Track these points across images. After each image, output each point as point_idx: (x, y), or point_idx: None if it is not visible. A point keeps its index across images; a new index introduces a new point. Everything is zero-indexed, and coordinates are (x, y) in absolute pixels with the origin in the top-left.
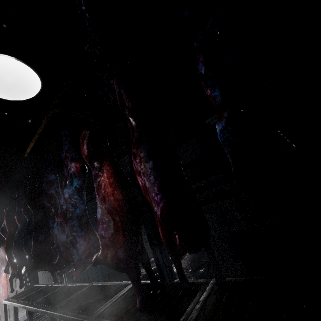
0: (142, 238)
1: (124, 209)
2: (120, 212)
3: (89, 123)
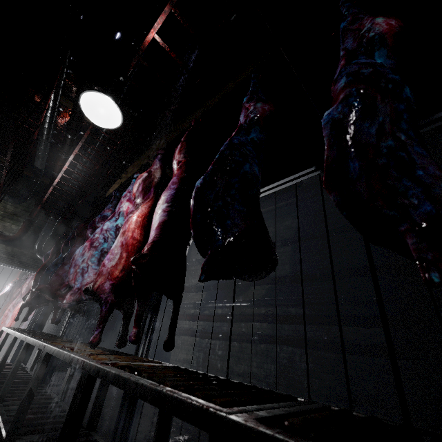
0: (174, 353)
1: (135, 249)
2: (130, 250)
3: (152, 168)
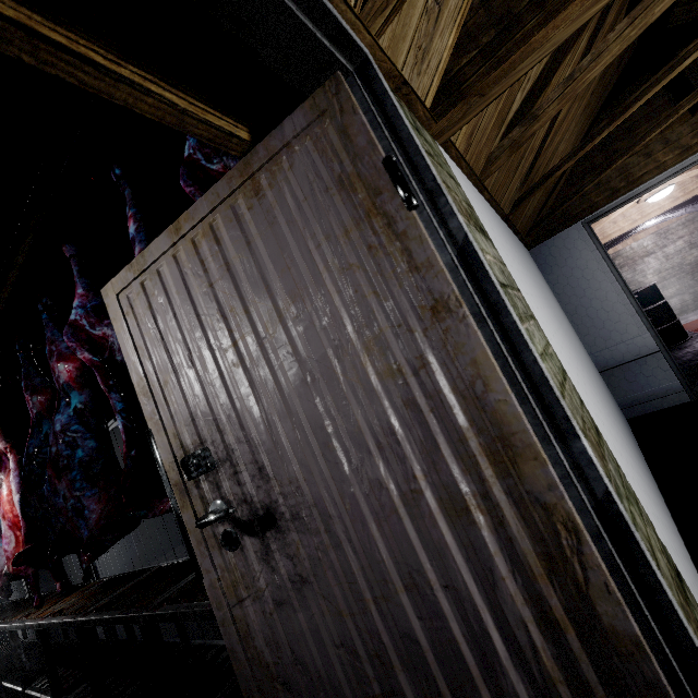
0: None
1: None
2: (21, 527)
3: None
